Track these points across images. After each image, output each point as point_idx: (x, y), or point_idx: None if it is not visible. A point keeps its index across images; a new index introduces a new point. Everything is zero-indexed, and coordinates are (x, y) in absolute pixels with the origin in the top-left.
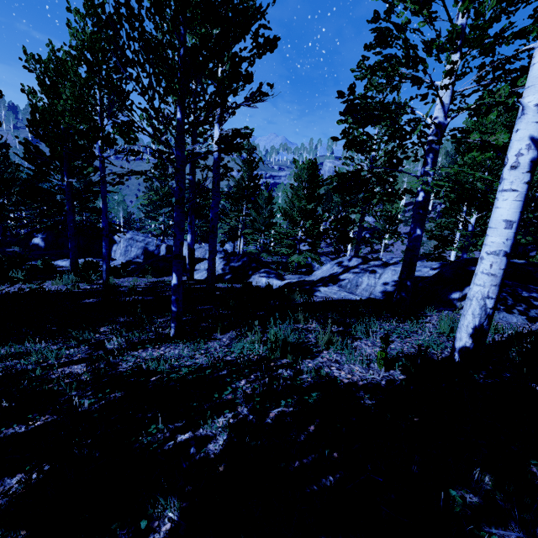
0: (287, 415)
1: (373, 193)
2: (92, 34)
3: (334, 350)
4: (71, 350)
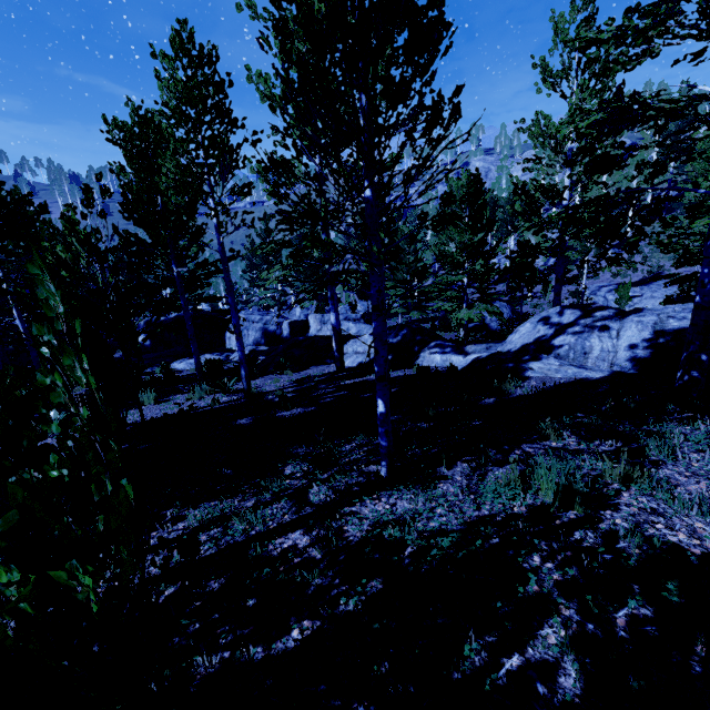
0: (644, 623)
1: (644, 236)
2: (186, 82)
3: (638, 490)
4: (274, 509)
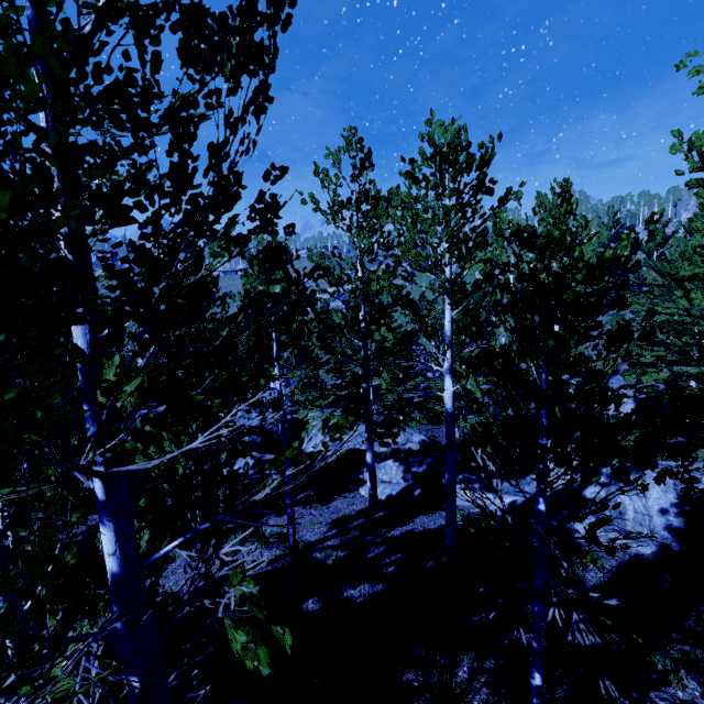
0: None
1: None
2: None
3: None
4: None
